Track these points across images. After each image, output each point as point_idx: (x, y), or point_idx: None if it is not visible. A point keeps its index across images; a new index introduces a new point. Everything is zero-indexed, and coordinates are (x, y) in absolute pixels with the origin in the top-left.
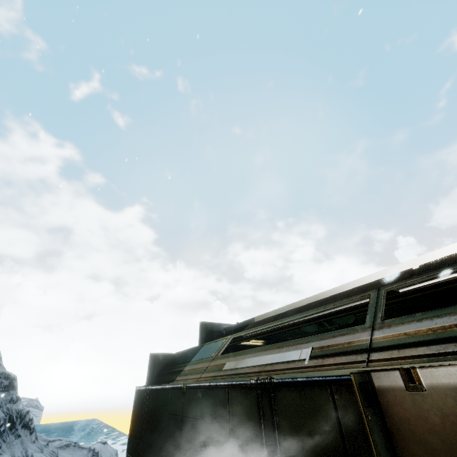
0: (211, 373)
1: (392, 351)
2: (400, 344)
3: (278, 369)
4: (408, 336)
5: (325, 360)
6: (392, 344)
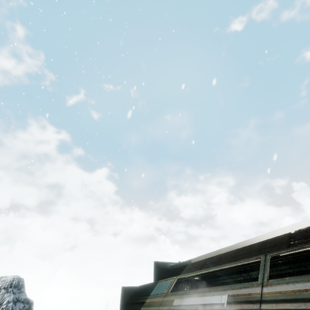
0: (164, 306)
1: (272, 304)
2: (277, 299)
3: (208, 309)
4: (281, 294)
5: (236, 305)
6: (272, 299)
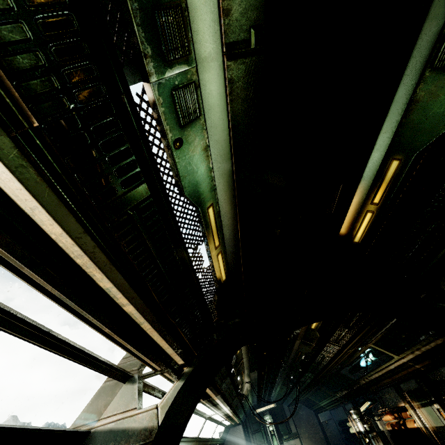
0: None
1: None
2: None
3: None
4: None
5: None
6: None
